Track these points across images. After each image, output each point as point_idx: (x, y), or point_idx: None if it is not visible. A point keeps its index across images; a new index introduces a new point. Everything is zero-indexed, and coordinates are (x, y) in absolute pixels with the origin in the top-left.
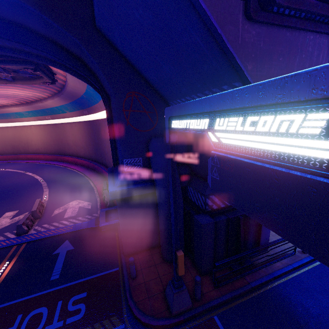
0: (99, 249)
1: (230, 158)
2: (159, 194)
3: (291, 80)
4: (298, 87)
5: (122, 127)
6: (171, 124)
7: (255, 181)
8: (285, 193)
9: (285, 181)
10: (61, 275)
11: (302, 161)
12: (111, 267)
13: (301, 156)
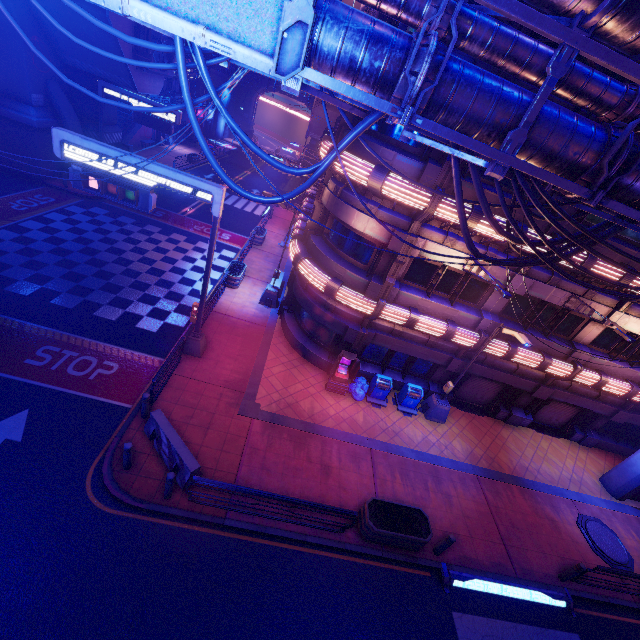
0: (6, 180)
1: (142, 113)
2: (71, 128)
3: (153, 102)
4: (154, 104)
5: (30, 65)
6: (105, 90)
7: (148, 119)
8: (154, 121)
9: (154, 119)
10: (2, 191)
11: (156, 116)
12: (39, 187)
13: (155, 115)
